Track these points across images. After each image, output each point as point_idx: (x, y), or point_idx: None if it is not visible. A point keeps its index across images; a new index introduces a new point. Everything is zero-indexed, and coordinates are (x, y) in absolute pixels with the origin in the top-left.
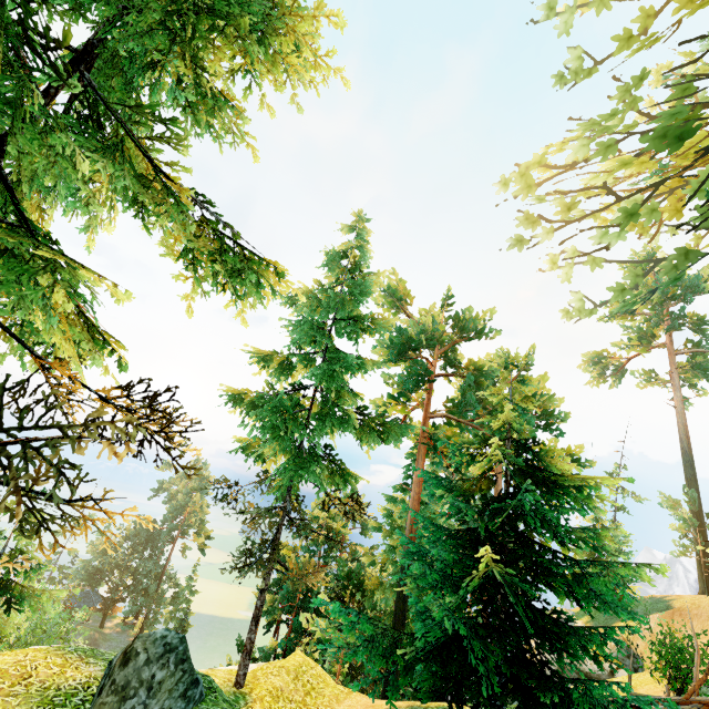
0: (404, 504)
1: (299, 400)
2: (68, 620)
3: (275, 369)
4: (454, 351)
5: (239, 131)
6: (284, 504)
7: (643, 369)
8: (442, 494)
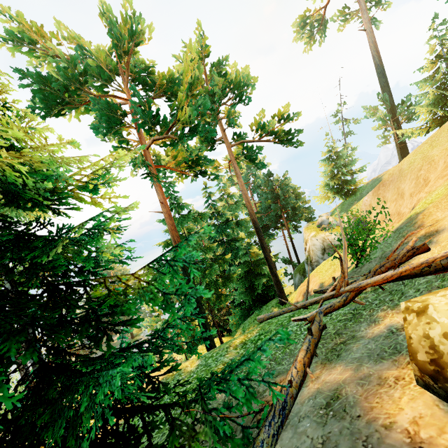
0: (175, 220)
1: None
2: None
3: None
4: (151, 75)
5: None
6: None
7: (338, 10)
8: None
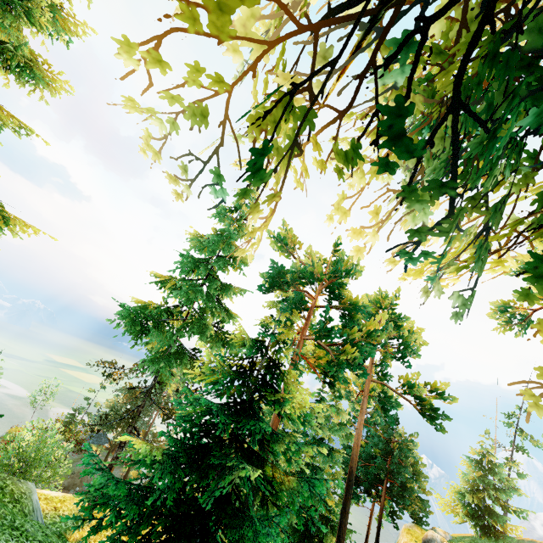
0: None
1: (179, 312)
2: (59, 448)
3: (167, 288)
4: (341, 289)
5: (27, 126)
6: (145, 386)
7: None
8: (209, 393)
